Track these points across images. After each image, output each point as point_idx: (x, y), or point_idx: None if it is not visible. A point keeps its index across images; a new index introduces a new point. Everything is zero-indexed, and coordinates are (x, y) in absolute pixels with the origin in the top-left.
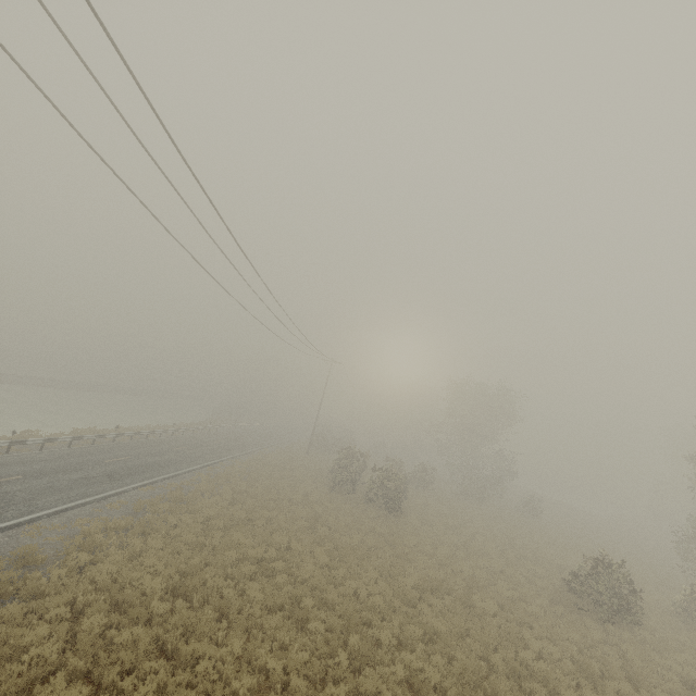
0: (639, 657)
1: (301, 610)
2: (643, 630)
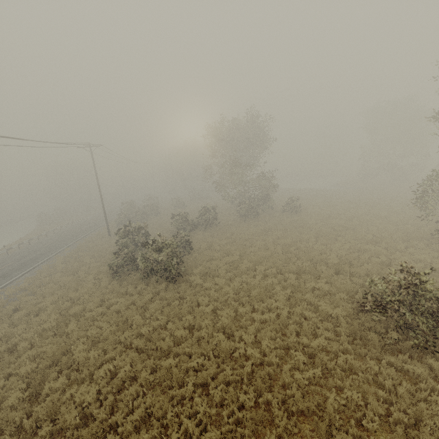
0: None
1: None
2: None
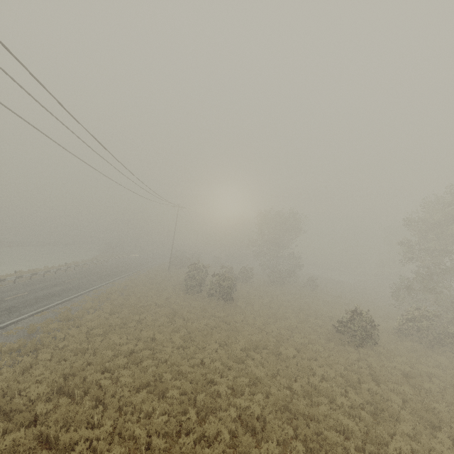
0: (378, 364)
1: (161, 385)
2: (379, 347)
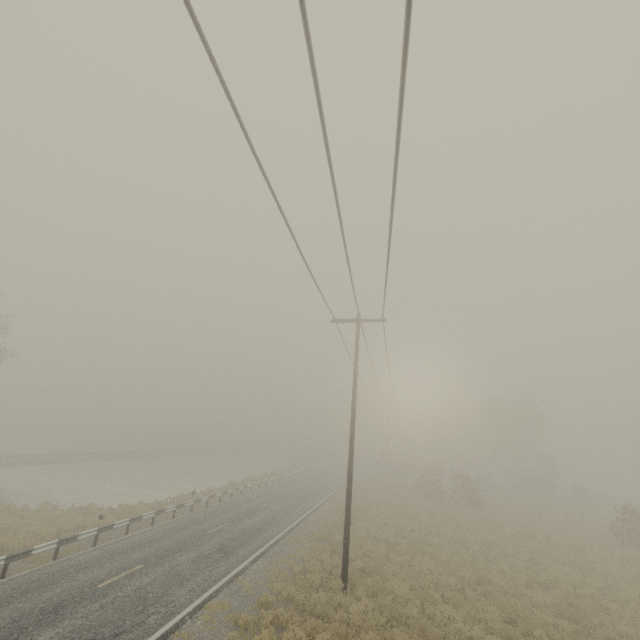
0: None
1: (463, 541)
2: None
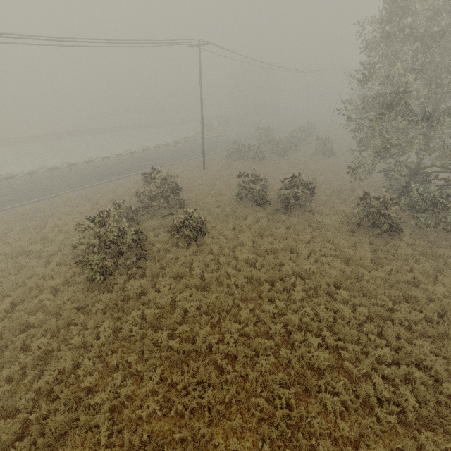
0: None
1: None
2: None
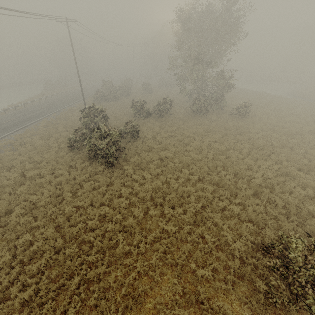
0: None
1: None
2: None
